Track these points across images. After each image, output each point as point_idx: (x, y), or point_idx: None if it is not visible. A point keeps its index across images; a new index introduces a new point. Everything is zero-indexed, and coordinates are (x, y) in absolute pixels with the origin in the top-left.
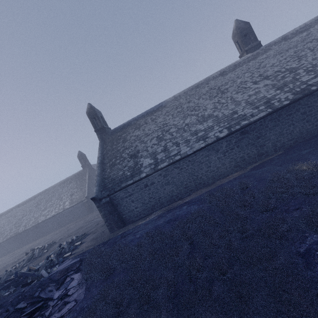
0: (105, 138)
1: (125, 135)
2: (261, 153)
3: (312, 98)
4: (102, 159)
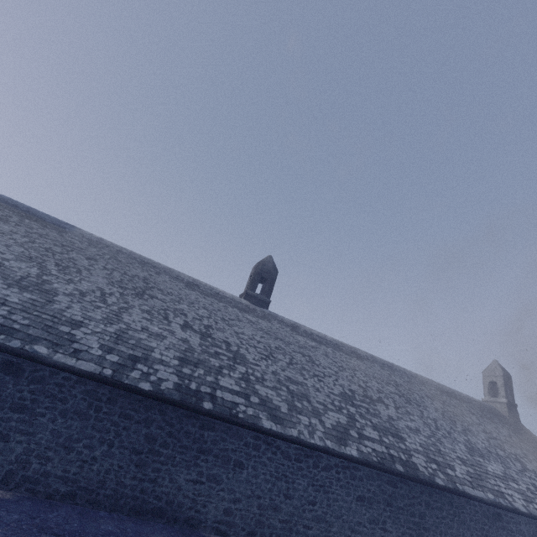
0: None
1: None
2: None
3: (191, 421)
4: None
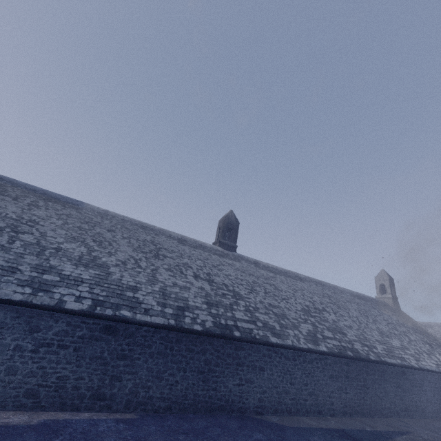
0: None
1: None
2: (102, 393)
3: (229, 346)
4: None
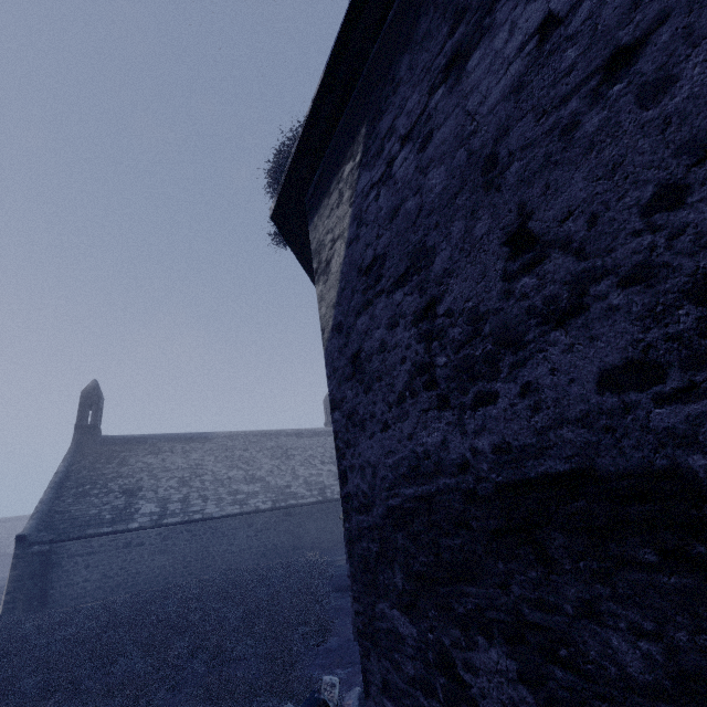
0: (86, 445)
1: (129, 455)
2: (297, 546)
3: None
4: (65, 477)
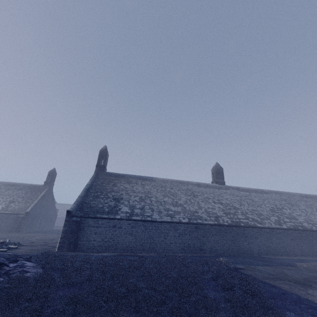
0: (100, 174)
1: (117, 182)
2: (201, 248)
3: (240, 229)
4: (90, 187)
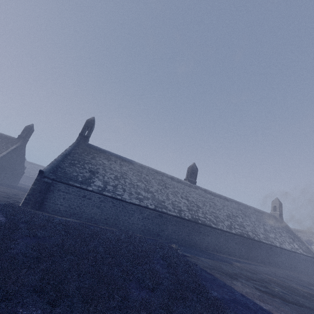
0: (81, 144)
1: (97, 156)
2: (159, 234)
3: (196, 225)
4: (68, 154)
